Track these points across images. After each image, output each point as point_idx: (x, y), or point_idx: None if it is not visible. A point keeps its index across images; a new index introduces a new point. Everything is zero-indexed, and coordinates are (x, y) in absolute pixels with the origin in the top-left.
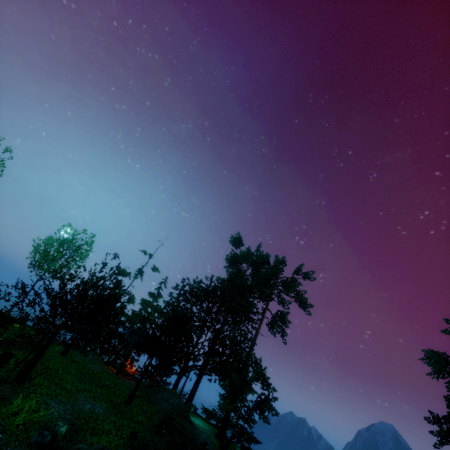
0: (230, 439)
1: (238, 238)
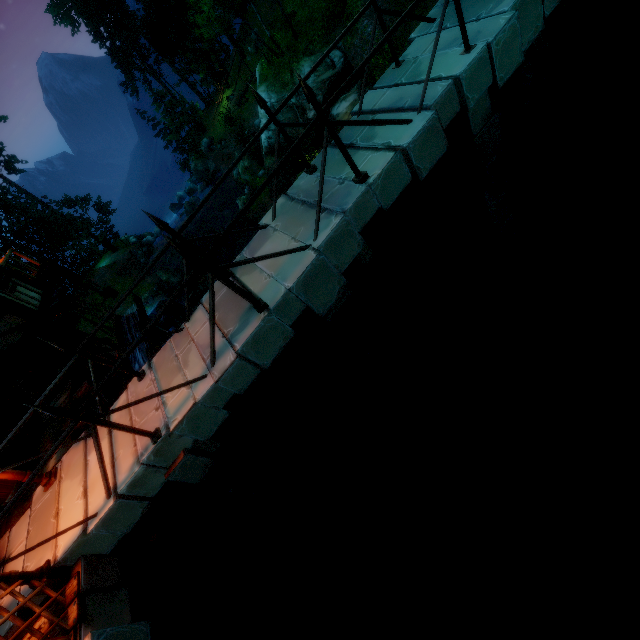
0: (121, 241)
1: None
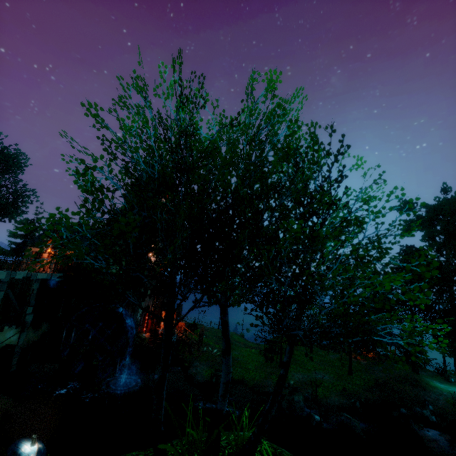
0: None
1: (403, 204)
